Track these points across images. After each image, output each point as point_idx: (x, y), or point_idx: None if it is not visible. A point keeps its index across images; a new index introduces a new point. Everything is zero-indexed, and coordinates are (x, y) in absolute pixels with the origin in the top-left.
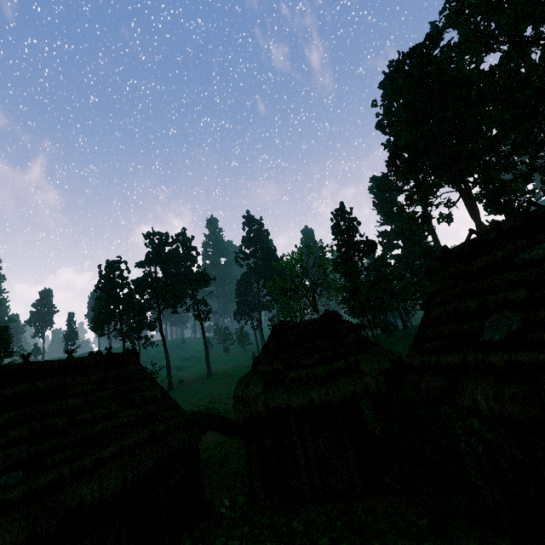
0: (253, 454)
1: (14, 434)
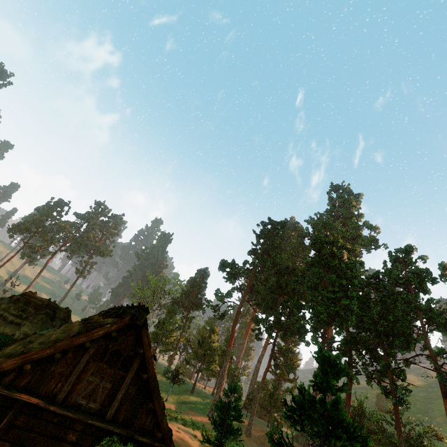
0: None
1: None
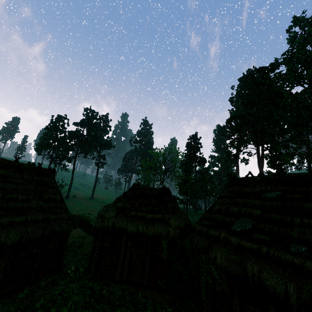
0: (97, 247)
1: None
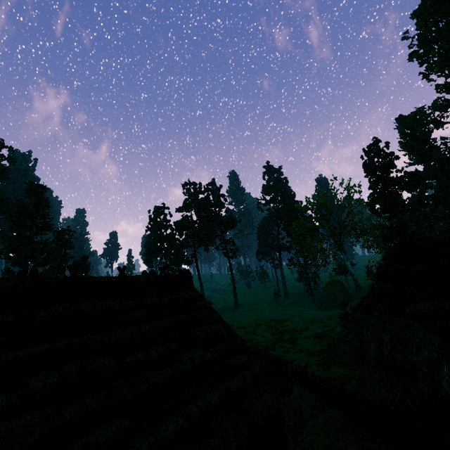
0: None
1: (34, 386)
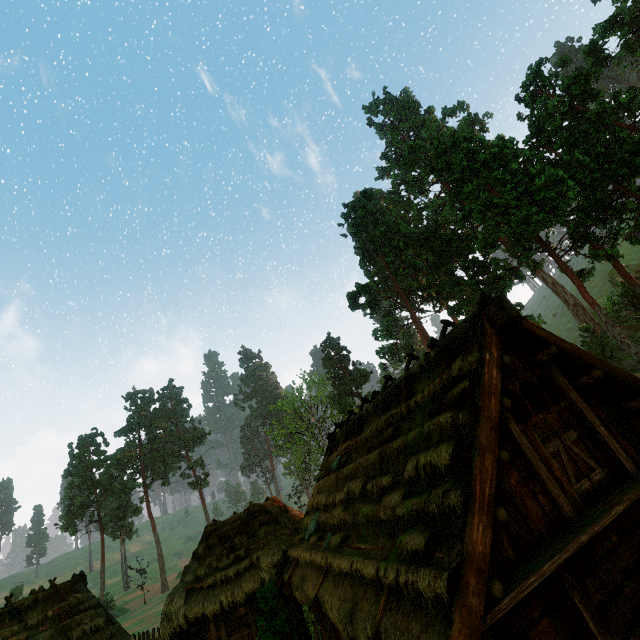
0: None
1: None
